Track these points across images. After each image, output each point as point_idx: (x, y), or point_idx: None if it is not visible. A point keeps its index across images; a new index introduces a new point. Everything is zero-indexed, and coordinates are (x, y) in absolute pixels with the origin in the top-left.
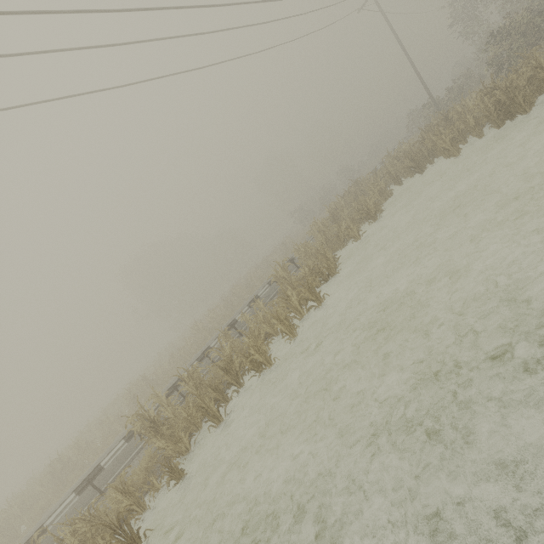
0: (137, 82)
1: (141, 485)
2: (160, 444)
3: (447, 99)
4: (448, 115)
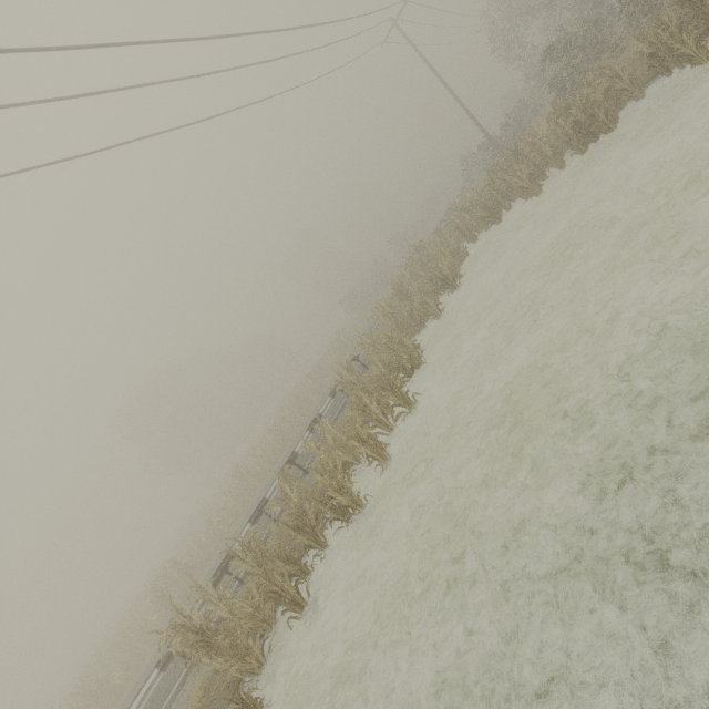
0: (108, 148)
1: None
2: (216, 664)
3: (506, 135)
4: (516, 148)
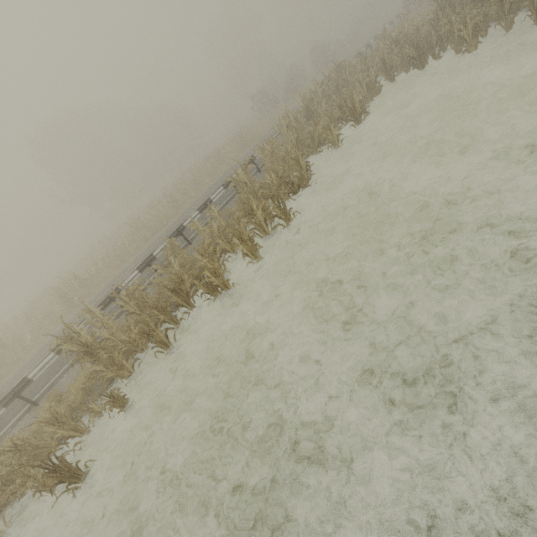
0: None
1: (79, 406)
2: (97, 368)
3: None
4: None
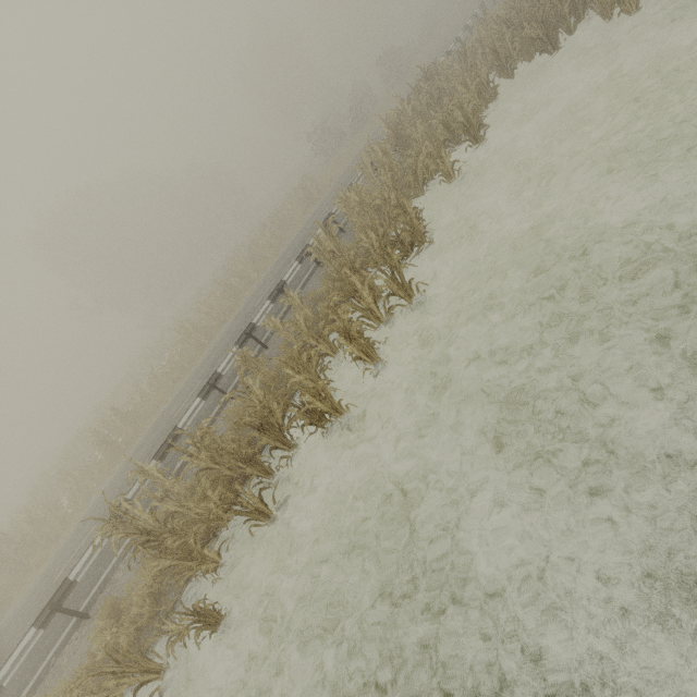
0: None
1: (147, 622)
2: (166, 563)
3: None
4: None
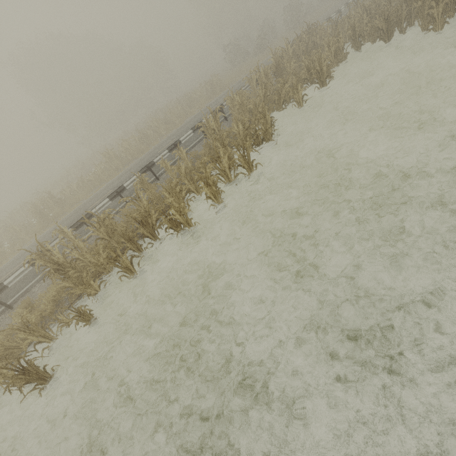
0: None
1: (48, 314)
2: (67, 284)
3: None
4: None
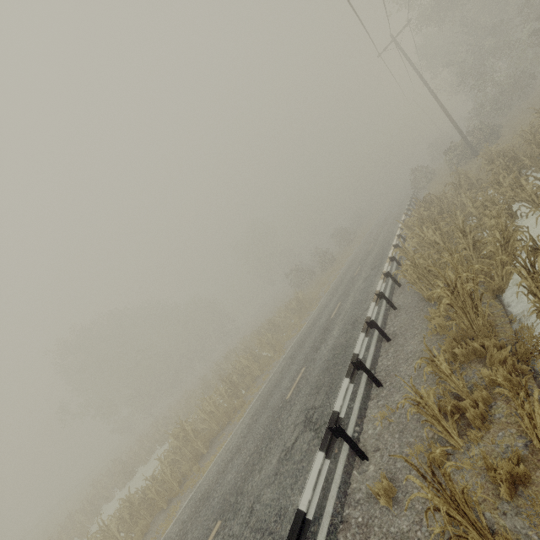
0: None
1: None
2: None
3: (478, 138)
4: None
